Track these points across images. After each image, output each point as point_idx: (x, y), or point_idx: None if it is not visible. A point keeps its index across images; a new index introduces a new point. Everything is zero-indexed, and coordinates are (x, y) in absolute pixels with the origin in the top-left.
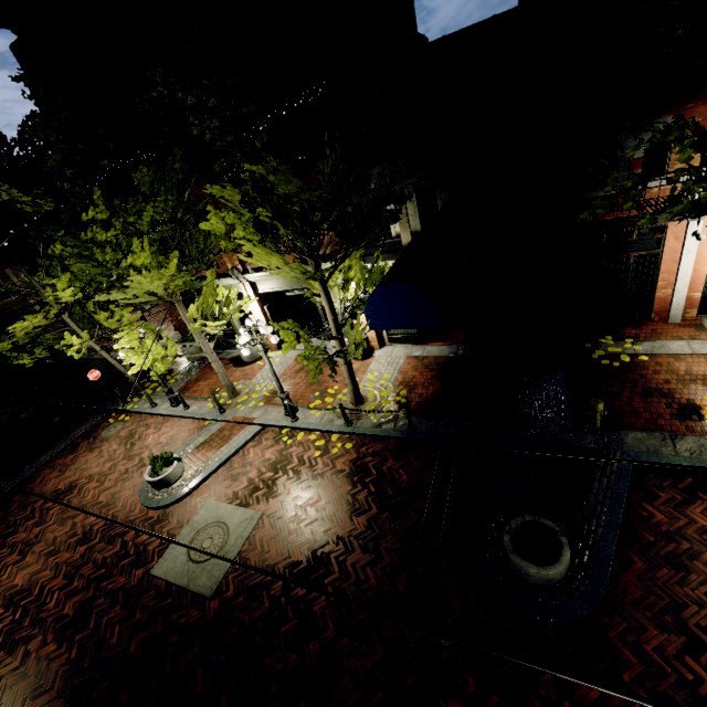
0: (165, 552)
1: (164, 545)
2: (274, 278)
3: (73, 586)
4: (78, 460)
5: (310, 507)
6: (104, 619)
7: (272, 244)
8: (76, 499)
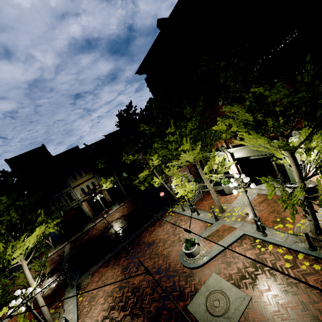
0: (193, 298)
1: (192, 292)
2: (244, 150)
3: (154, 295)
4: (155, 230)
5: (291, 309)
6: None
7: (255, 132)
8: (155, 249)
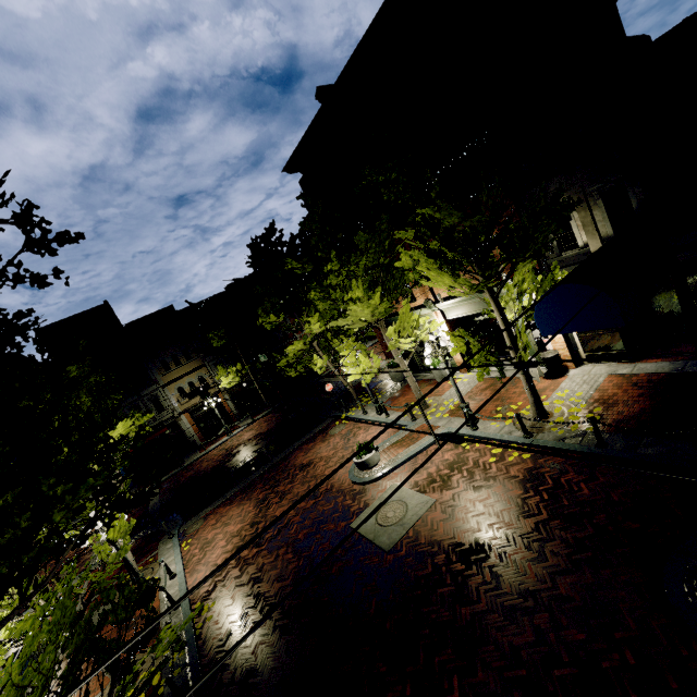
0: (360, 514)
1: (360, 509)
2: (461, 305)
3: (305, 523)
4: (316, 446)
5: (479, 502)
6: (319, 547)
7: (447, 269)
8: (312, 471)
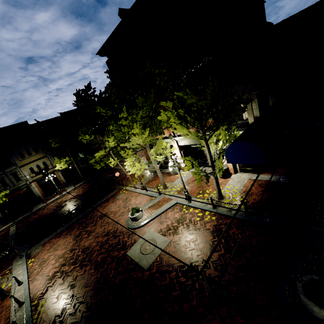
0: (132, 247)
1: (132, 243)
2: (186, 139)
3: (101, 250)
4: (109, 205)
5: (192, 242)
6: (109, 266)
7: (184, 124)
8: (106, 219)
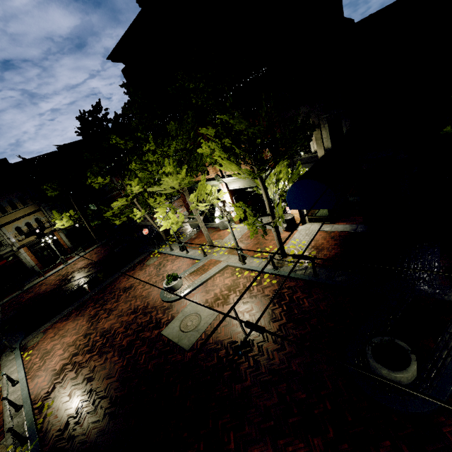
0: (169, 324)
1: (169, 320)
2: (239, 181)
3: (127, 332)
4: (135, 274)
5: (246, 313)
6: (139, 350)
7: (233, 159)
8: (133, 292)
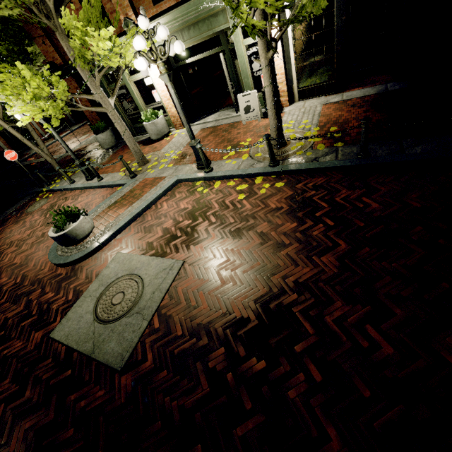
0: (68, 311)
1: (68, 302)
2: (172, 30)
3: None
4: (5, 231)
5: (246, 250)
6: None
7: None
8: None
